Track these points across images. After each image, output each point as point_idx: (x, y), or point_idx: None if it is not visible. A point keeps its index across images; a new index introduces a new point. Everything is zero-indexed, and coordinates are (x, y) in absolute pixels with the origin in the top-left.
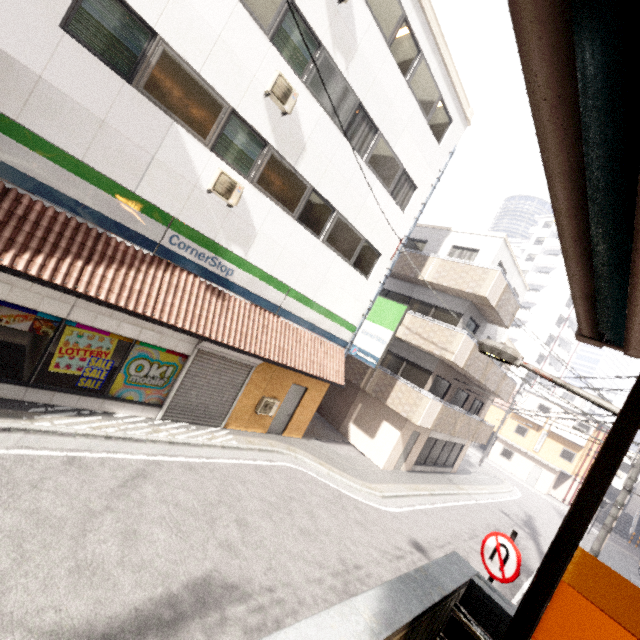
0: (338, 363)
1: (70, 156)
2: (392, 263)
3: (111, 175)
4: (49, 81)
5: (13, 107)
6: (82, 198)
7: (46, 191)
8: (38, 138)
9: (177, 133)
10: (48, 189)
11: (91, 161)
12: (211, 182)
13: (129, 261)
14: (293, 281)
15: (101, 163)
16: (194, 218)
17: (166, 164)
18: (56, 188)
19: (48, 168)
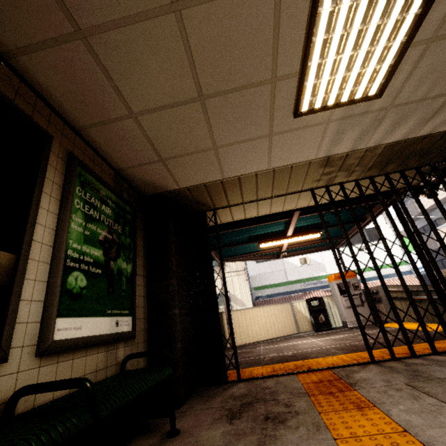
0: (414, 283)
1: (272, 284)
2: (388, 224)
3: (281, 281)
4: (261, 274)
5: (260, 283)
6: (280, 291)
7: (274, 295)
8: (266, 285)
9: (284, 260)
10: (274, 294)
11: (276, 282)
12: (299, 263)
13: (299, 298)
14: (351, 267)
15: (277, 281)
16: (304, 275)
17: (288, 269)
18: (275, 293)
19: (271, 290)
